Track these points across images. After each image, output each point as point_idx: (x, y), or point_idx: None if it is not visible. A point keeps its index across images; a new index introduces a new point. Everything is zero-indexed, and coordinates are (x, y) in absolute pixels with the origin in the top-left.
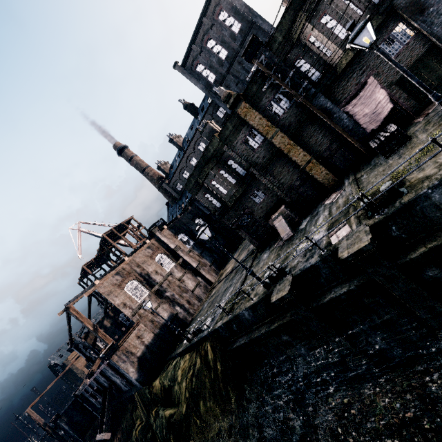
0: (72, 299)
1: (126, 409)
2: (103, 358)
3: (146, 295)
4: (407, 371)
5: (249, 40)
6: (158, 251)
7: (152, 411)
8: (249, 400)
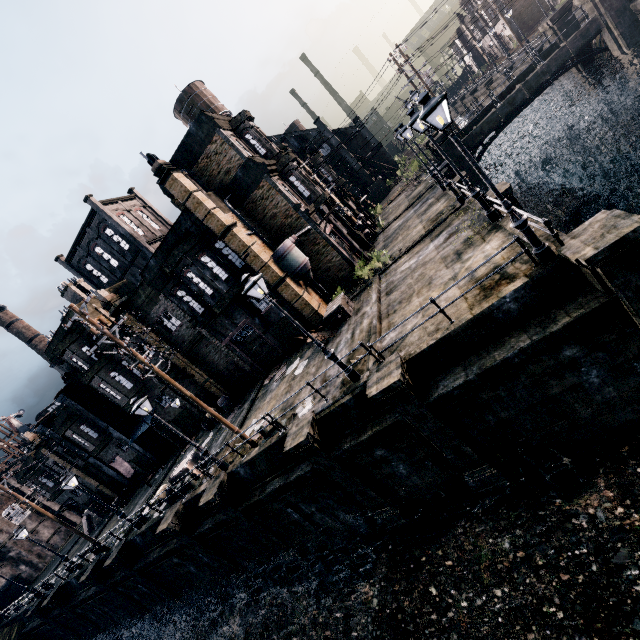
0: None
1: None
2: None
3: None
4: None
5: (36, 424)
6: (8, 503)
7: None
8: None
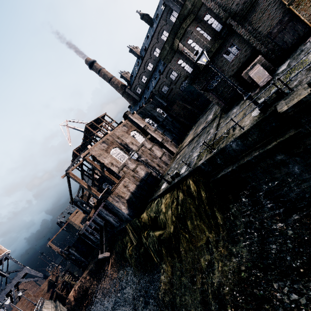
0: (70, 165)
1: (117, 239)
2: (101, 199)
3: (126, 159)
4: None
5: None
6: (132, 129)
7: (144, 233)
8: (236, 216)
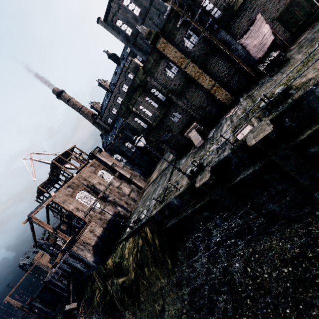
0: (33, 210)
1: (87, 285)
2: (65, 250)
3: (93, 201)
4: (292, 223)
5: None
6: (99, 168)
7: (109, 281)
8: (181, 261)
